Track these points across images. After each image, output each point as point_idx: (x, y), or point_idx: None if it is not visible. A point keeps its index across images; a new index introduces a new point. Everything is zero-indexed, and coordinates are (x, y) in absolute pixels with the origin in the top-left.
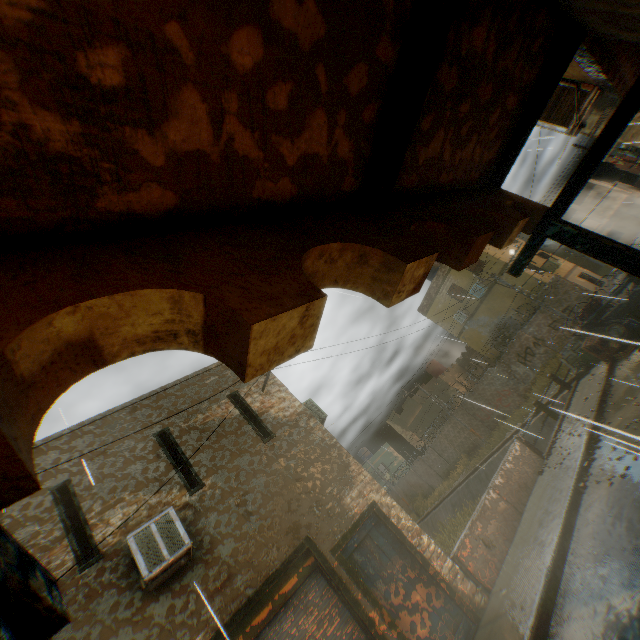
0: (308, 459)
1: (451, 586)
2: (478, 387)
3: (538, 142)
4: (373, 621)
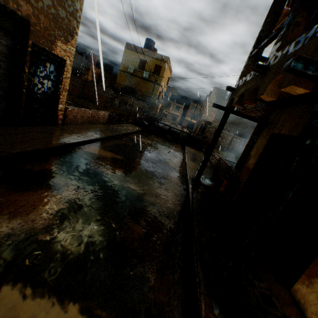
0: (64, 3)
1: (57, 111)
2: (100, 87)
3: (214, 87)
4: (24, 84)
